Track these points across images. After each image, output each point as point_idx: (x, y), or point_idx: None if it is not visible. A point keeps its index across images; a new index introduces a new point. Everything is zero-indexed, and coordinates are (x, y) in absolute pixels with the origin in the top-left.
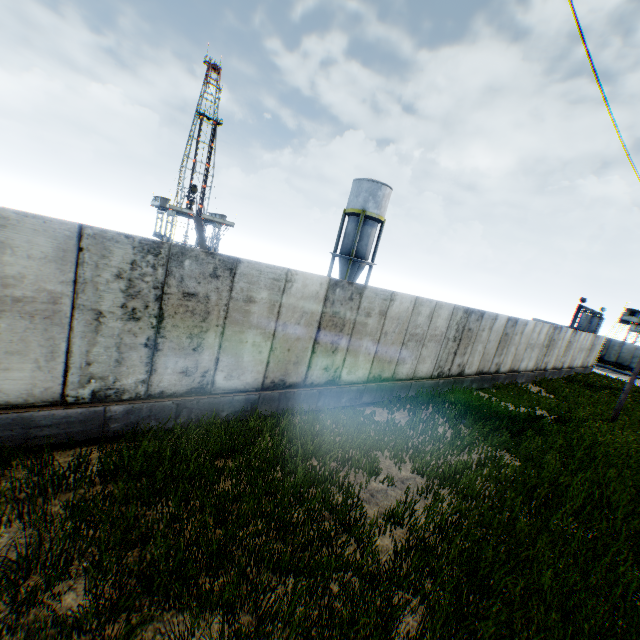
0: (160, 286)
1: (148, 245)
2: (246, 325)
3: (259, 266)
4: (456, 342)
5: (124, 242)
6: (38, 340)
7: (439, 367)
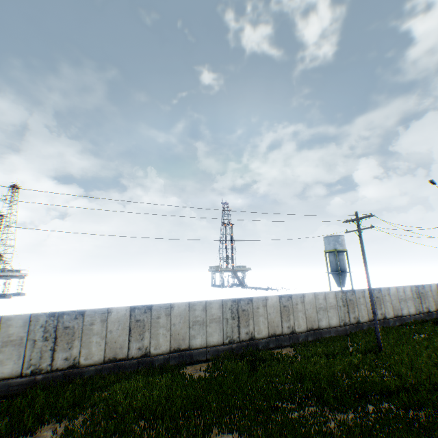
0: (345, 299)
1: (342, 291)
2: (360, 304)
3: (358, 290)
4: (418, 299)
5: (339, 292)
6: (335, 313)
7: (416, 309)
